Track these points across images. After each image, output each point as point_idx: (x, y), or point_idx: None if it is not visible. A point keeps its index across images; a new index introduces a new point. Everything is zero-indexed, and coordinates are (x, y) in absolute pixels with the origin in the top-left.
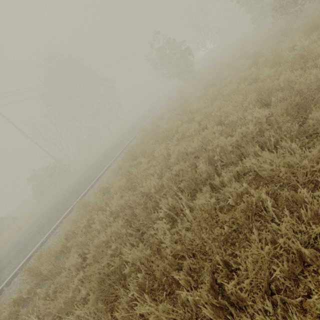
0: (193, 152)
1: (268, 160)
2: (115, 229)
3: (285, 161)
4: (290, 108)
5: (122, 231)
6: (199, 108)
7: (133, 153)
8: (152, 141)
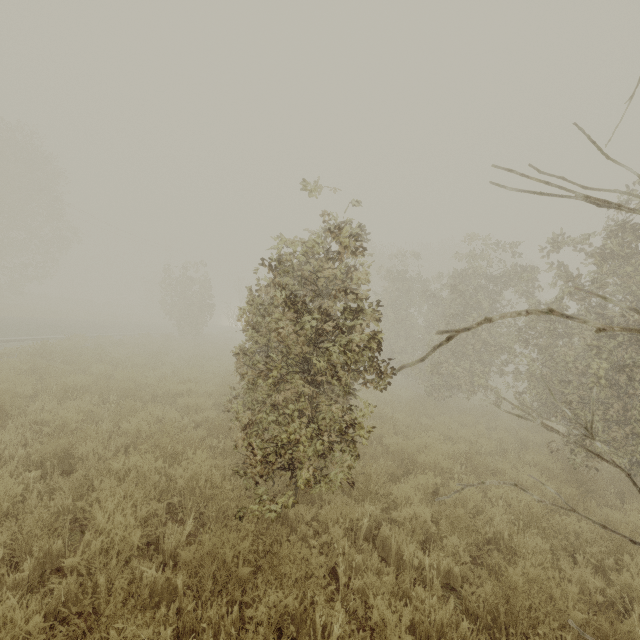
0: (139, 390)
1: (190, 394)
2: (18, 387)
3: (197, 399)
4: (226, 392)
5: (25, 393)
6: (174, 365)
7: (48, 353)
8: (90, 357)
